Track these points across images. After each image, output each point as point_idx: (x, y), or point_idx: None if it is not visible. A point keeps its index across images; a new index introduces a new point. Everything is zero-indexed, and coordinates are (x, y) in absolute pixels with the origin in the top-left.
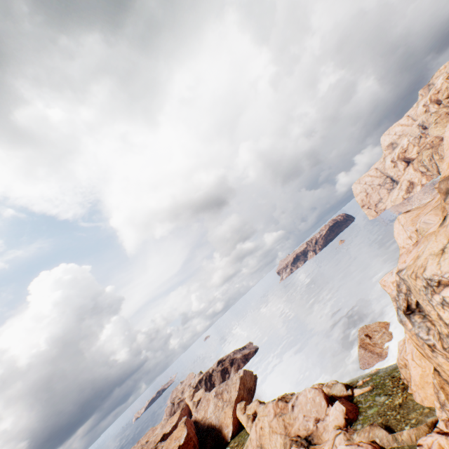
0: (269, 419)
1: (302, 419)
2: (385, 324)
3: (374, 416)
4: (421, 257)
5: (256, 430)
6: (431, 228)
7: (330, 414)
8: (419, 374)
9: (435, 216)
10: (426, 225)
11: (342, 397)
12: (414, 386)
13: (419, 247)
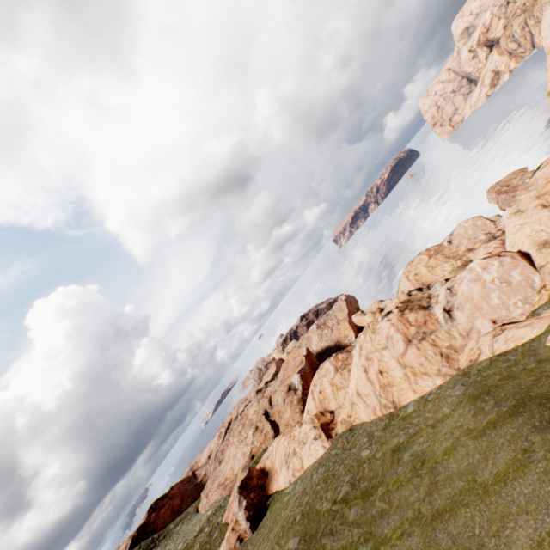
0: (423, 263)
1: (468, 241)
2: (521, 170)
3: None
4: None
5: (409, 280)
6: None
7: (502, 220)
8: None
9: None
10: None
11: None
12: None
13: None
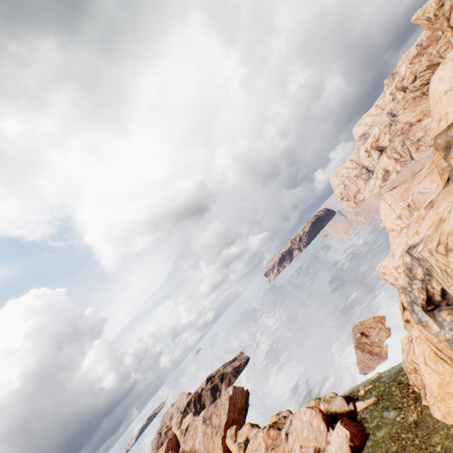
0: None
1: (299, 452)
2: (380, 318)
3: (385, 441)
4: (448, 218)
5: None
6: (428, 198)
7: (331, 441)
8: (436, 383)
9: (431, 183)
10: (421, 195)
11: (343, 414)
12: (432, 398)
13: (439, 206)
